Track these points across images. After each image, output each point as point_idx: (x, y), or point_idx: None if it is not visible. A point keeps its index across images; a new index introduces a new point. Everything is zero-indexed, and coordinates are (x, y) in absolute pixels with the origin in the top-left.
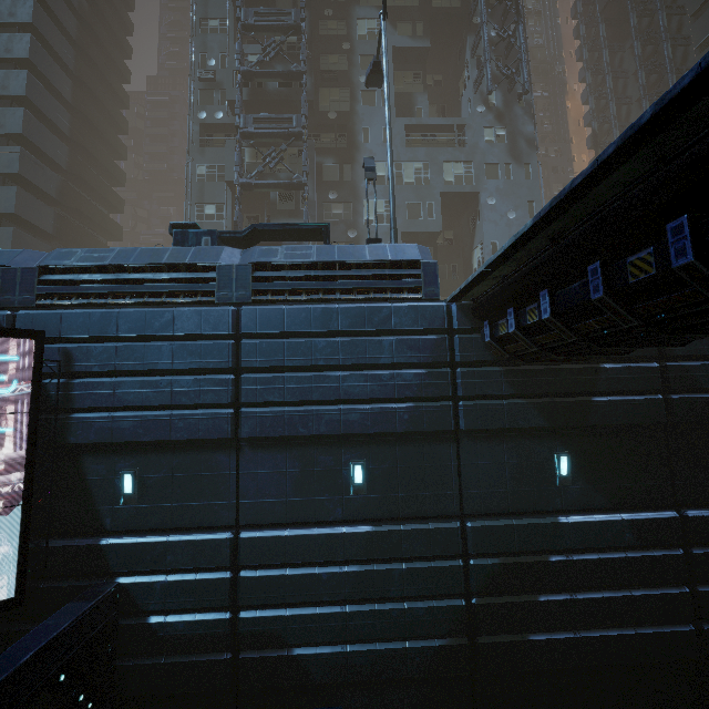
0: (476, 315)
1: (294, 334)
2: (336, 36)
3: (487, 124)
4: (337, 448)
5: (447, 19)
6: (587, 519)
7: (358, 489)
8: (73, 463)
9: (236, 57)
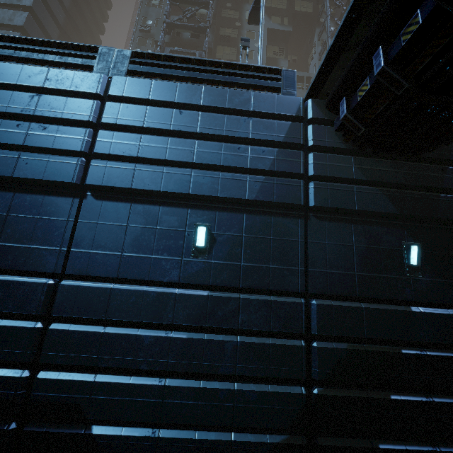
0: (331, 103)
1: (158, 102)
2: (232, 18)
3: None
4: (183, 209)
5: (303, 19)
6: (441, 311)
7: (199, 252)
8: None
9: (164, 13)
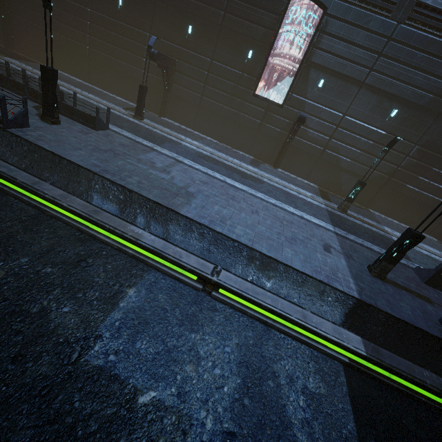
0: None
1: (412, 46)
2: None
3: None
4: (393, 101)
5: None
6: None
7: (390, 119)
8: (307, 69)
9: None
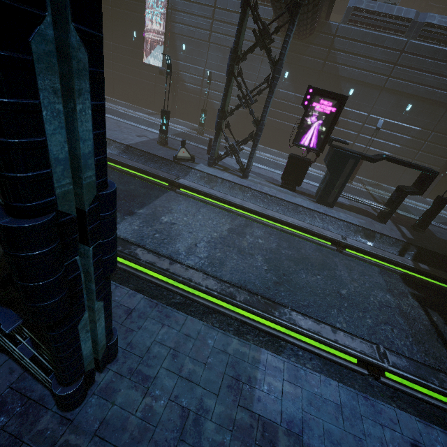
0: None
1: (229, 10)
2: None
3: None
4: None
5: None
6: (285, 92)
7: None
8: (173, 39)
9: None
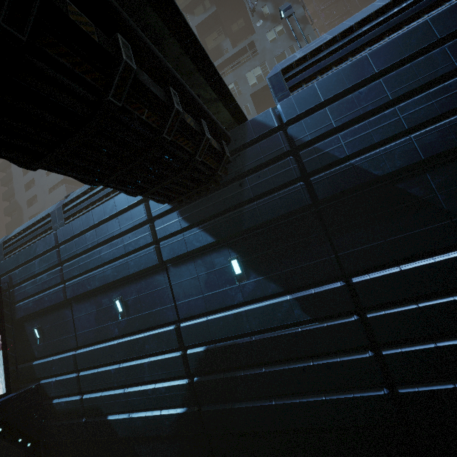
0: None
1: (78, 235)
2: None
3: (268, 30)
4: (109, 292)
5: None
6: (260, 305)
7: (122, 315)
8: (22, 327)
9: None
